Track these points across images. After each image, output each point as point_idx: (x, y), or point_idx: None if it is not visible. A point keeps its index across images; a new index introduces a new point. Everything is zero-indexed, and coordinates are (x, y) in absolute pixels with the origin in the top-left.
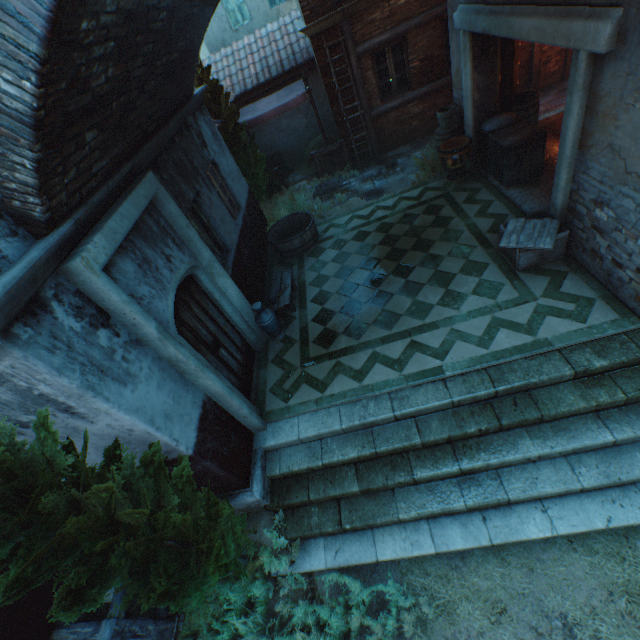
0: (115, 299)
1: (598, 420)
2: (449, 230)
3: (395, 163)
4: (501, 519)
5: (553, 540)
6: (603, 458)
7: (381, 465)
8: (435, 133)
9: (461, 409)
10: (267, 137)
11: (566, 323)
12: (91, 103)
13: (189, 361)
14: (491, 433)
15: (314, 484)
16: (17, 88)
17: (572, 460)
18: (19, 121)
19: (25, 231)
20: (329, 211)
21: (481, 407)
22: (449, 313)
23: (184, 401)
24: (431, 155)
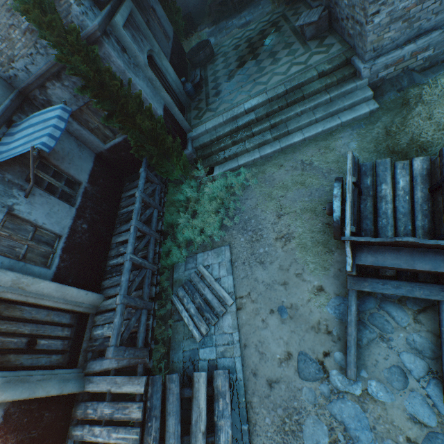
0: (128, 41)
1: (326, 93)
2: (280, 32)
3: (259, 4)
4: (285, 140)
5: (304, 143)
6: (326, 107)
7: (240, 133)
8: None
9: (273, 103)
10: (181, 1)
11: (320, 56)
12: None
13: (157, 80)
14: (284, 109)
15: (213, 146)
16: None
17: (314, 111)
18: None
19: (97, 7)
20: (220, 41)
21: (281, 99)
22: (273, 67)
23: (157, 99)
24: None
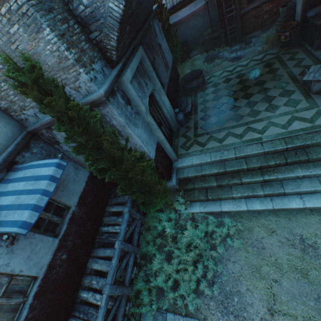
0: (133, 94)
1: None
2: (276, 75)
3: (250, 41)
4: (279, 200)
5: (303, 210)
6: None
7: (227, 176)
8: (276, 21)
9: (268, 155)
10: (181, 32)
11: None
12: (130, 14)
13: (154, 124)
14: (281, 166)
15: (197, 182)
16: (118, 8)
17: (320, 179)
18: (116, 21)
19: (109, 66)
20: (211, 69)
21: (278, 155)
22: (269, 114)
23: (151, 140)
24: (272, 35)
